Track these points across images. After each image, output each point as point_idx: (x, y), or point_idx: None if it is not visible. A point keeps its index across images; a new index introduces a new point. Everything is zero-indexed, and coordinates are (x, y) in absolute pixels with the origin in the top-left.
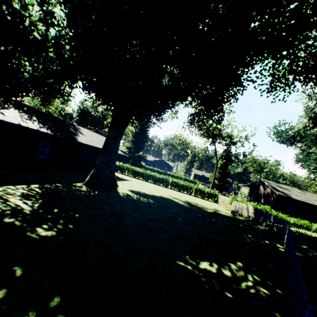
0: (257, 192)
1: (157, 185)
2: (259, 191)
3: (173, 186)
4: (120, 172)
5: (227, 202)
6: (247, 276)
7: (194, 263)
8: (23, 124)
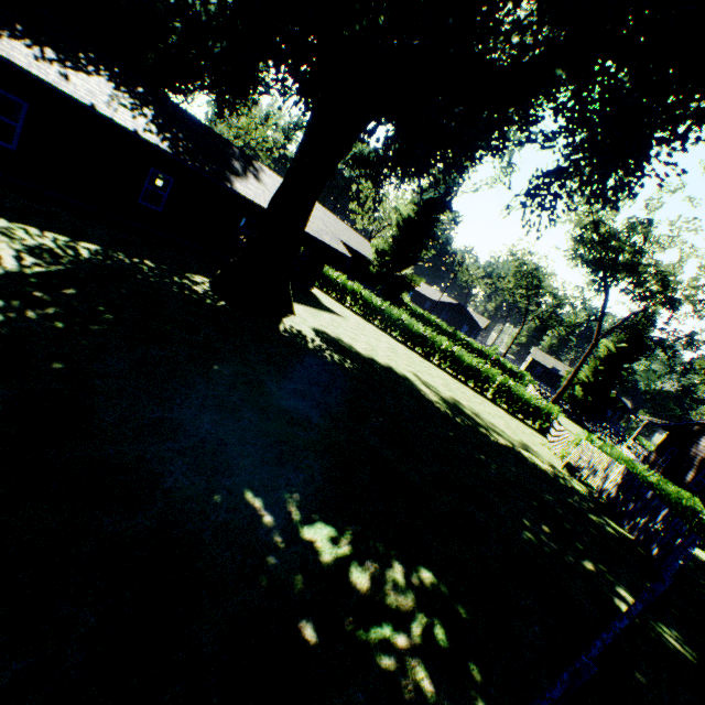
0: (686, 450)
1: (406, 349)
2: (692, 449)
3: (444, 361)
4: (336, 296)
5: (566, 440)
6: (416, 617)
7: (297, 517)
8: (104, 109)
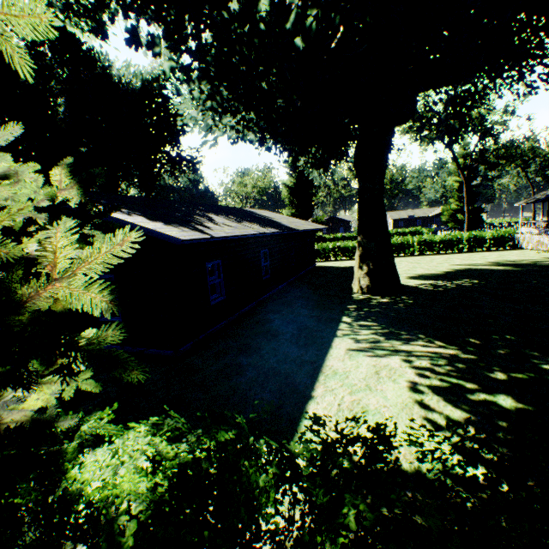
0: None
1: (400, 258)
2: None
3: (423, 250)
4: (321, 259)
5: None
6: None
7: None
8: (256, 230)
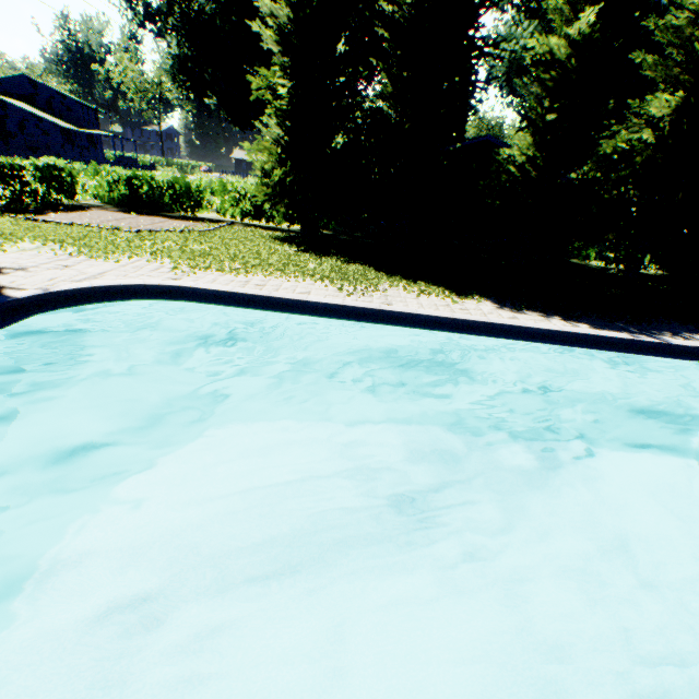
0: None
1: None
2: None
3: None
4: None
5: None
6: None
7: None
8: None
